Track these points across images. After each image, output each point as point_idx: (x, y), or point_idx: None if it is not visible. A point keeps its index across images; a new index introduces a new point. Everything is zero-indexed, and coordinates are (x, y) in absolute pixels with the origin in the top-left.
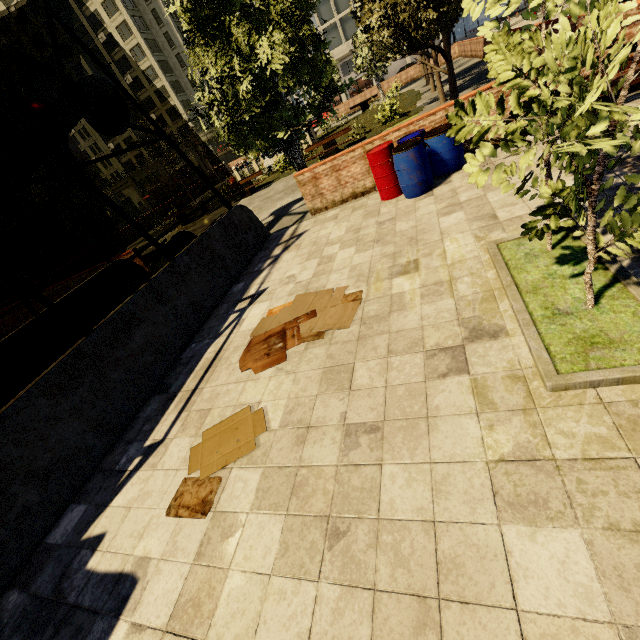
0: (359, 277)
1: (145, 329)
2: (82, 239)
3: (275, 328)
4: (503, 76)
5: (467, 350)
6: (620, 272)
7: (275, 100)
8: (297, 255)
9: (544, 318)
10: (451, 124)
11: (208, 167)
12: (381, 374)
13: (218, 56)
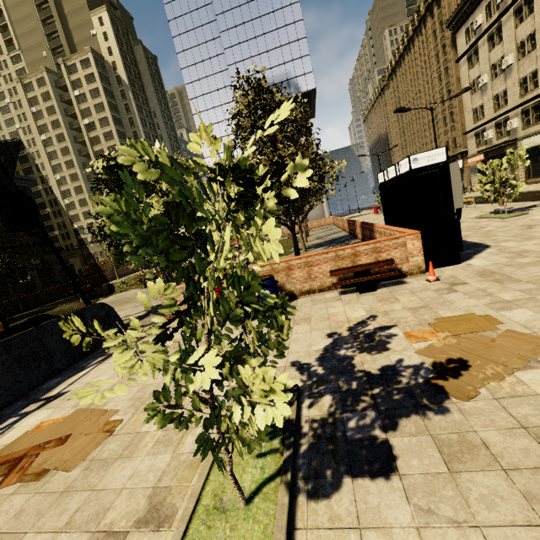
0: (137, 401)
1: None
2: (5, 291)
3: (20, 451)
4: None
5: None
6: (286, 462)
7: None
8: None
9: (204, 511)
10: (270, 276)
11: None
12: None
13: None
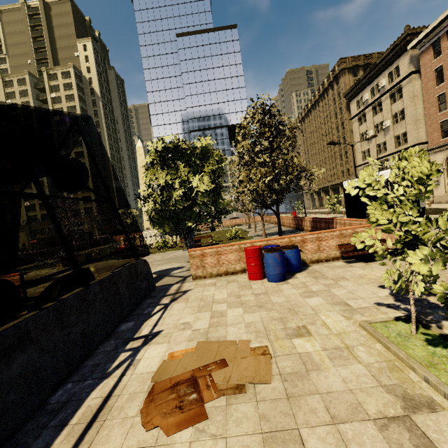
0: (258, 333)
1: (30, 354)
2: None
3: (182, 374)
4: (381, 221)
5: (417, 422)
6: None
7: (190, 206)
8: (187, 306)
9: None
10: (295, 245)
11: (95, 235)
12: (340, 447)
13: (169, 174)
